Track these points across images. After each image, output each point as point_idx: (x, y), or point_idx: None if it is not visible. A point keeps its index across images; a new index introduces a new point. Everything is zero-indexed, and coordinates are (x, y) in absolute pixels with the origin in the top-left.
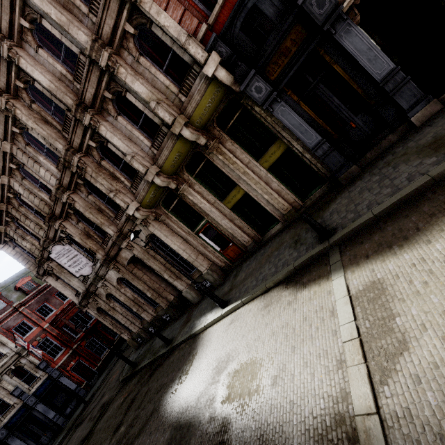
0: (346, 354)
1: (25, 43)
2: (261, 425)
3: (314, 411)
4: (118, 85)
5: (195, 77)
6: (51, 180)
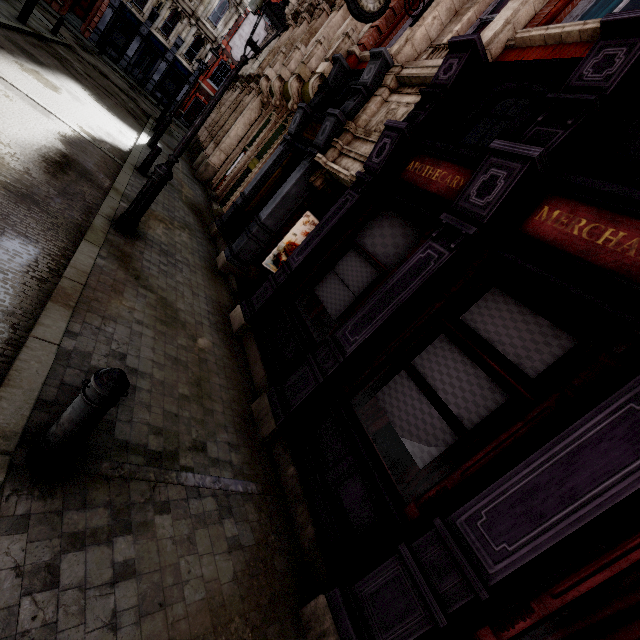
0: (3, 75)
1: None
2: None
3: None
4: None
5: None
6: None
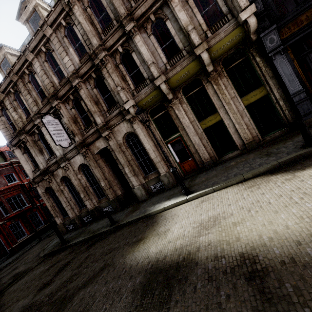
0: None
1: None
2: None
3: None
4: (164, 13)
5: (225, 23)
6: (69, 67)
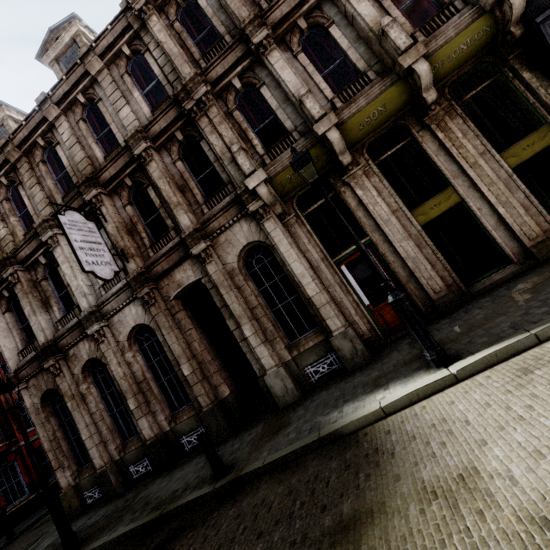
0: None
1: None
2: None
3: None
4: (324, 14)
5: (451, 16)
6: (130, 126)
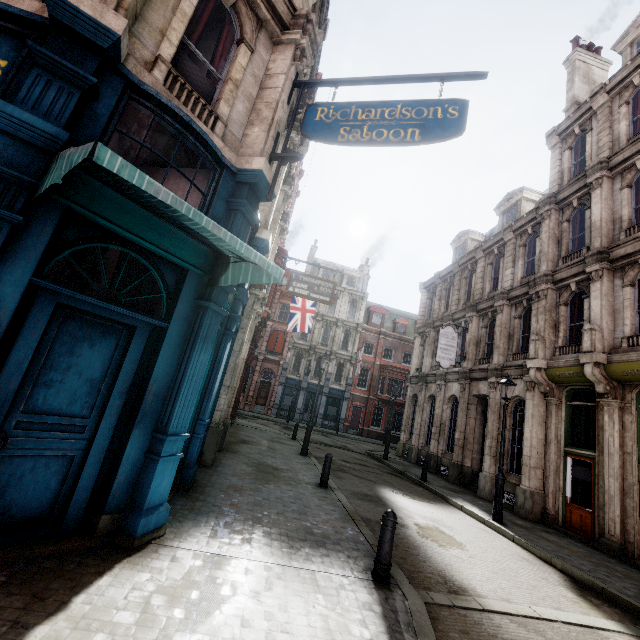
0: (518, 605)
1: (619, 177)
2: (422, 546)
3: (456, 577)
4: None
5: None
6: (506, 282)
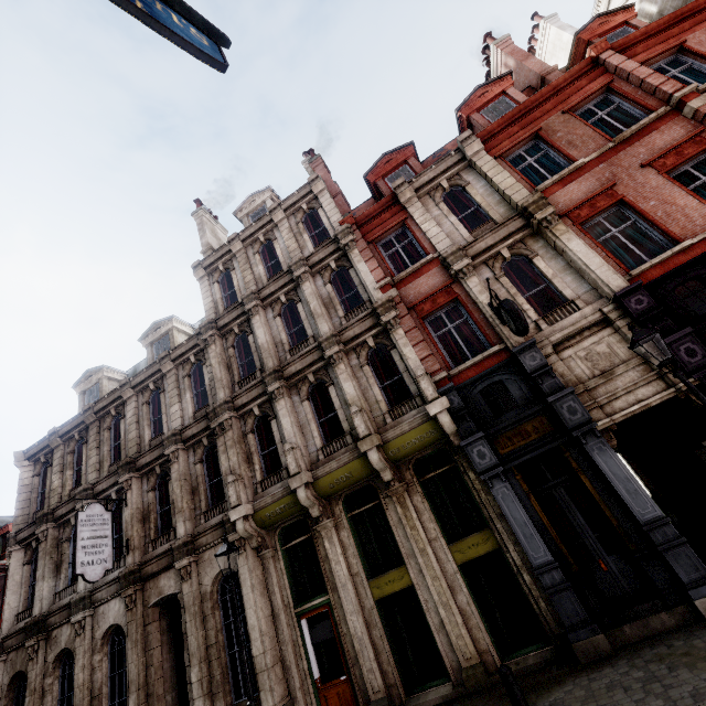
0: None
1: (270, 308)
2: None
3: None
4: (328, 375)
5: (413, 408)
6: (175, 421)
